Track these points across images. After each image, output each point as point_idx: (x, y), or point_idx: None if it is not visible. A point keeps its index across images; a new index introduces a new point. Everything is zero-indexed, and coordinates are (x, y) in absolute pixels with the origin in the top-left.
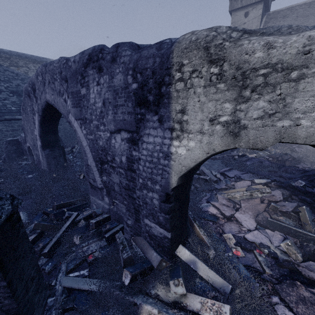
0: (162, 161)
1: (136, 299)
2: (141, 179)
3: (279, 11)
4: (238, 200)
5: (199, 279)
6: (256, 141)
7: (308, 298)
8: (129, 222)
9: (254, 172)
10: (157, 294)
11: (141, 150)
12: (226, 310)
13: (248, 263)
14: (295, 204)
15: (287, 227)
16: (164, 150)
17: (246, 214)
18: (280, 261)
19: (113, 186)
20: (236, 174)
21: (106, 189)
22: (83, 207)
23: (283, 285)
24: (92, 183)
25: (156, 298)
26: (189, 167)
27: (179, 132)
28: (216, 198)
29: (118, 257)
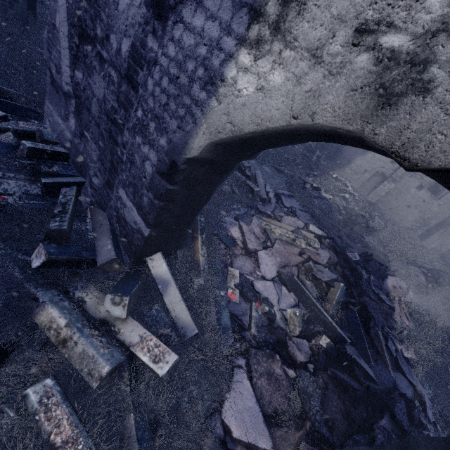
0: (196, 90)
1: (41, 293)
2: (141, 110)
3: None
4: (275, 237)
5: (159, 307)
6: (417, 140)
7: (277, 375)
8: (96, 180)
9: (315, 216)
10: (84, 299)
11: (167, 42)
12: (170, 359)
13: (237, 313)
14: (334, 275)
15: (308, 295)
16: (211, 64)
17: (273, 258)
18: (274, 325)
19: (90, 101)
20: (293, 206)
21: (76, 101)
22: (28, 115)
23: (260, 352)
24: (53, 73)
25: (79, 304)
26: (241, 130)
27: (268, 29)
28: (250, 220)
29: (49, 222)
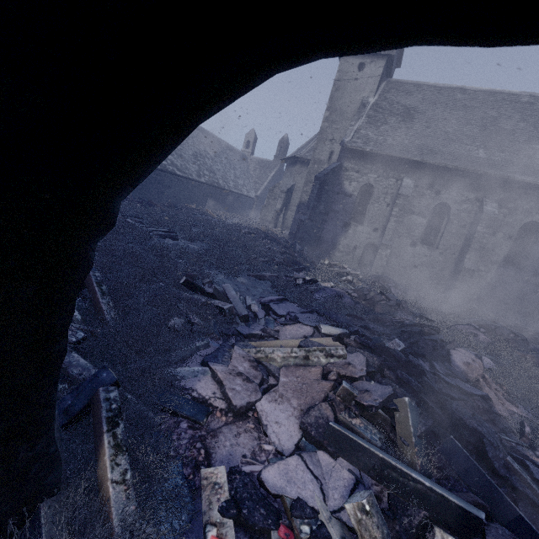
0: None
1: None
2: None
3: (403, 83)
4: (278, 365)
5: None
6: None
7: None
8: None
9: (324, 313)
10: None
11: None
12: None
13: None
14: (388, 388)
15: (367, 450)
16: None
17: (284, 404)
18: None
19: None
20: (291, 311)
21: None
22: None
23: None
24: None
25: None
26: None
27: None
28: (229, 355)
29: None
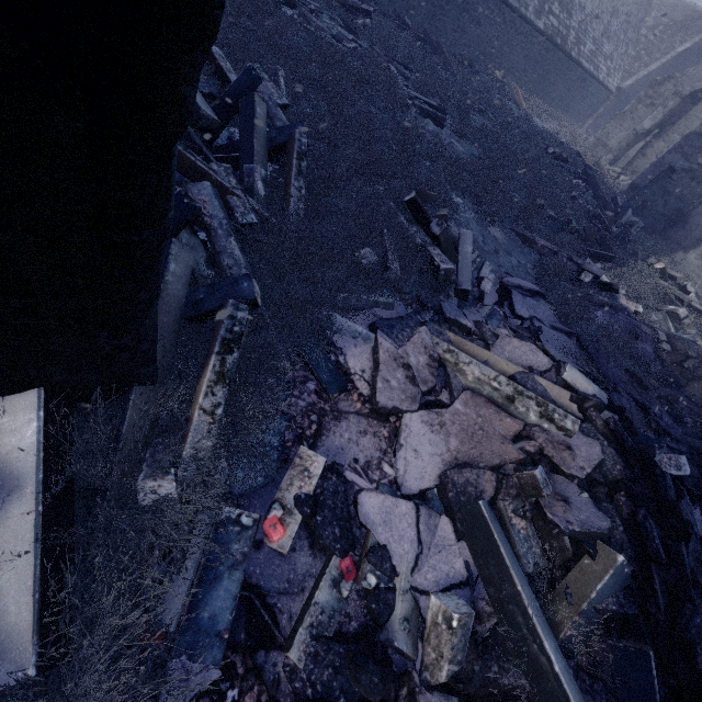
0: None
1: None
2: None
3: None
4: (465, 383)
5: None
6: None
7: None
8: None
9: (590, 347)
10: None
11: None
12: None
13: (270, 584)
14: (603, 522)
15: (505, 567)
16: None
17: (439, 436)
18: (381, 634)
19: None
20: (538, 317)
21: None
22: None
23: None
24: None
25: None
26: None
27: None
28: (410, 334)
29: None
